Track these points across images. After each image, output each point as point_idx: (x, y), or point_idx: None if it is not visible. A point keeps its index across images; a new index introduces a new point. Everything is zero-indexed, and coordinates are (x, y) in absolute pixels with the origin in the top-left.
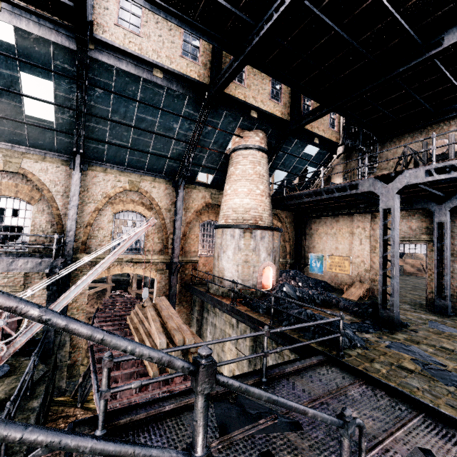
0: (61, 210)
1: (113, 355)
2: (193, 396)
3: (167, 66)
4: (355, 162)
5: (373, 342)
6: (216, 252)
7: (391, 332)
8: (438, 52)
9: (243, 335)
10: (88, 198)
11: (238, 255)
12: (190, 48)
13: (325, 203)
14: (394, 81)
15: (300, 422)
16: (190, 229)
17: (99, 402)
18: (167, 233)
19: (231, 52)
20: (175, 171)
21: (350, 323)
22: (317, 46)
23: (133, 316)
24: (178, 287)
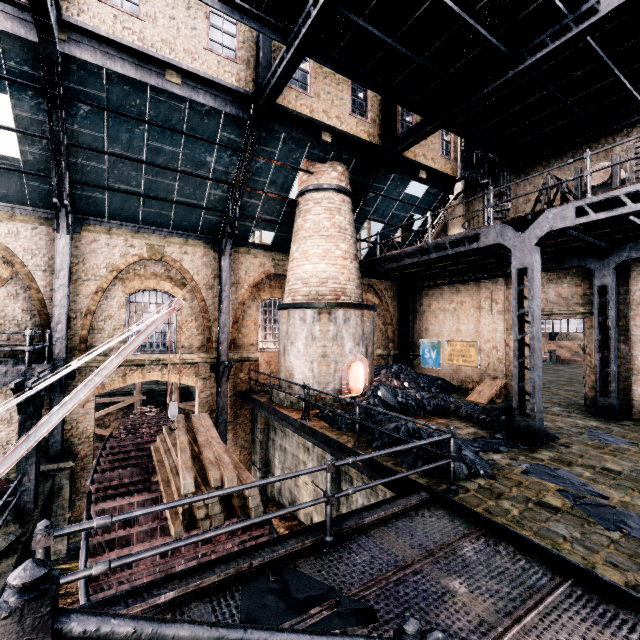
0: (45, 292)
1: (123, 505)
2: (209, 575)
3: (186, 66)
4: (480, 204)
5: (503, 466)
6: (281, 344)
7: (532, 449)
8: (591, 25)
9: (290, 474)
10: (86, 273)
11: (313, 348)
12: (222, 38)
13: (438, 266)
14: (530, 77)
15: (375, 608)
16: (244, 313)
17: (83, 583)
18: (210, 320)
19: (280, 38)
20: (216, 228)
21: (474, 438)
22: (410, 24)
23: (159, 444)
24: (231, 397)
